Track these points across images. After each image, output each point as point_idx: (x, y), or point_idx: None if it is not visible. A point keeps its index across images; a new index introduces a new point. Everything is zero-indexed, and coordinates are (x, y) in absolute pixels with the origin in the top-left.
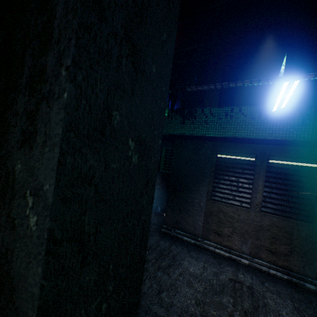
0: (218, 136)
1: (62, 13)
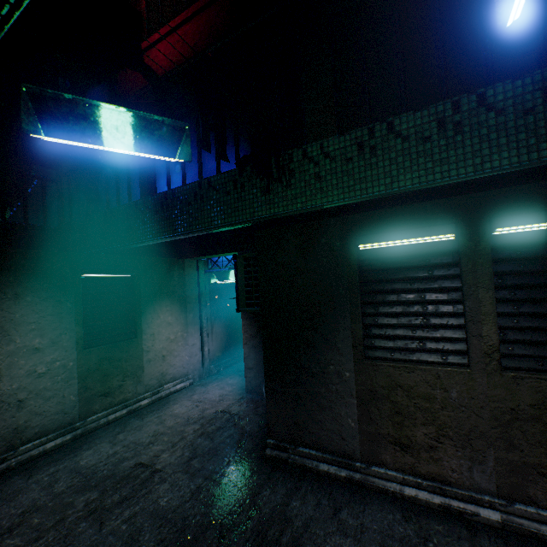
0: (352, 202)
1: None
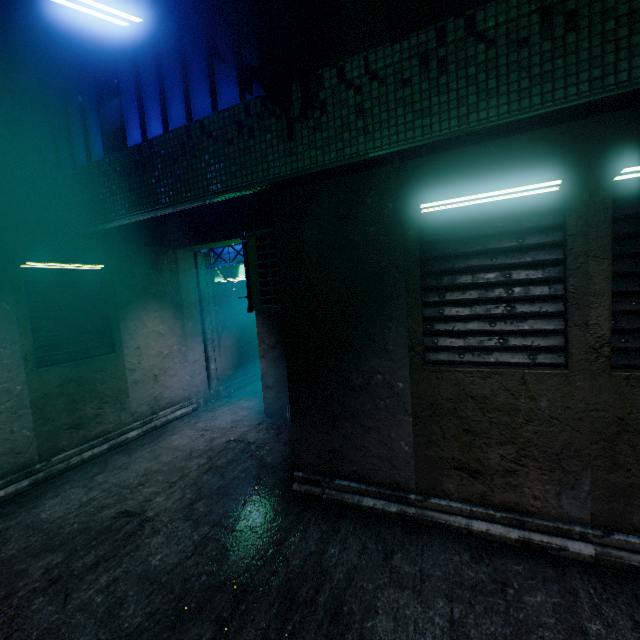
0: (410, 146)
1: None
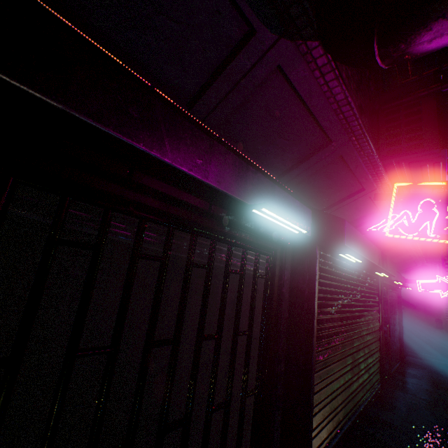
0: None
1: None
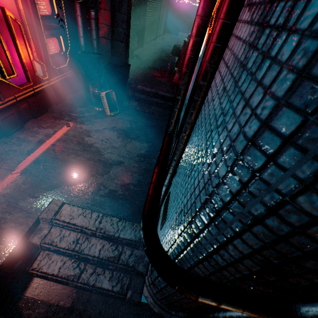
0: None
1: None
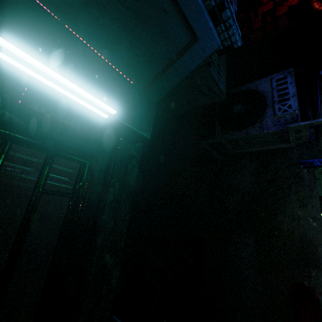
0: None
1: (308, 180)
